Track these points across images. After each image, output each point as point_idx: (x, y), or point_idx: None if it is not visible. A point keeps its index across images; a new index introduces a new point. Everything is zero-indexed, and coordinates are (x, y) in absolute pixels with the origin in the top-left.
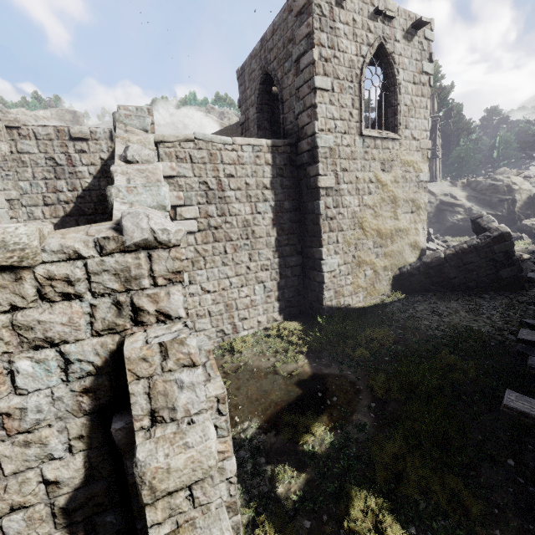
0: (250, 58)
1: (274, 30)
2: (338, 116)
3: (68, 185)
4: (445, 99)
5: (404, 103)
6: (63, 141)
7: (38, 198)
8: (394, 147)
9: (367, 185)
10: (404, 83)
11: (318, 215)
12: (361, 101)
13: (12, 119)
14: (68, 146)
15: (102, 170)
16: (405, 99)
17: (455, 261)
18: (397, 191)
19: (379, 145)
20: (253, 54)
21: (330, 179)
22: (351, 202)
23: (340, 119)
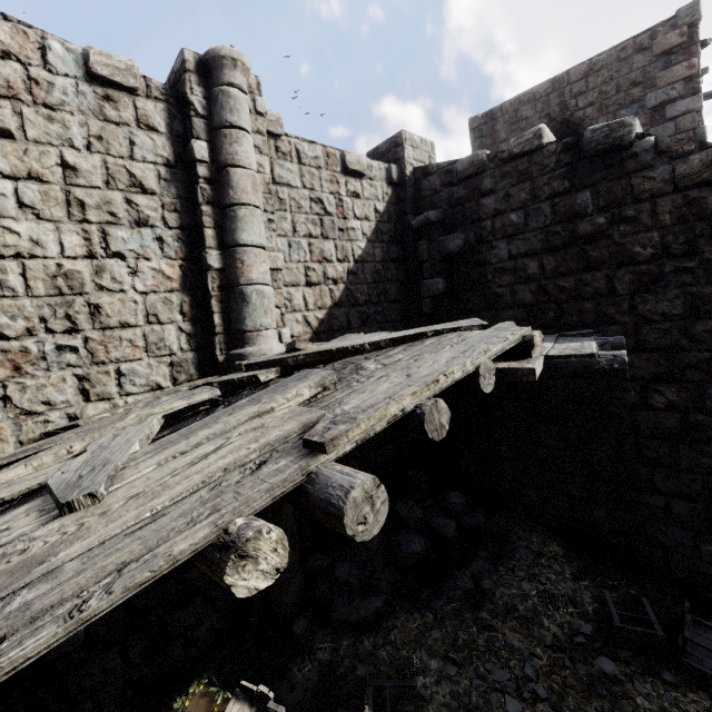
0: (515, 102)
1: (592, 70)
2: None
3: (338, 250)
4: None
5: None
6: (333, 173)
7: (299, 271)
8: None
9: None
10: None
11: None
12: None
13: (273, 120)
14: (339, 183)
15: (377, 229)
16: None
17: None
18: None
19: None
20: (526, 98)
21: None
22: None
23: None
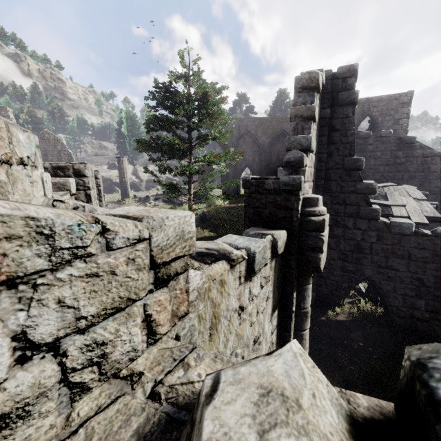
0: None
1: (380, 100)
2: None
3: None
4: None
5: None
6: None
7: None
8: None
9: None
10: None
11: None
12: None
13: None
14: None
15: None
16: None
17: None
18: None
19: None
20: None
21: None
22: None
23: None
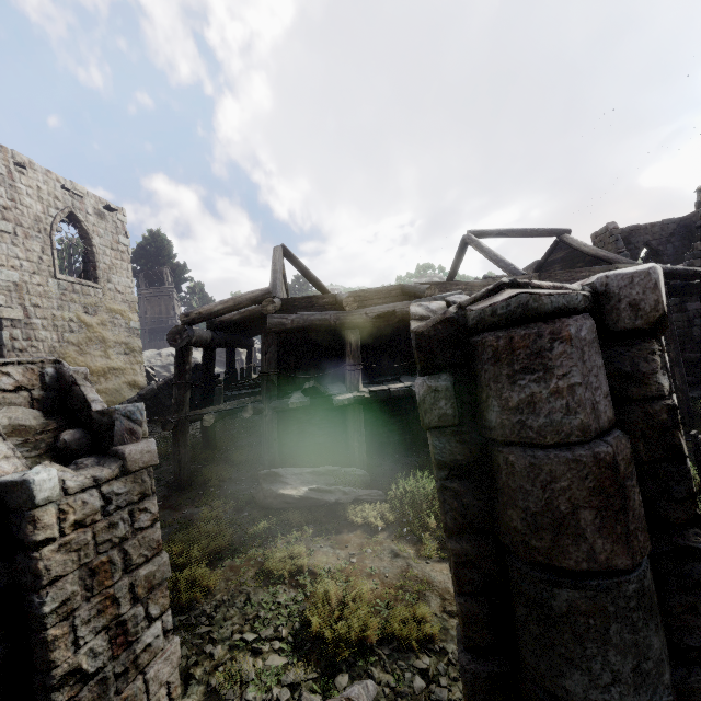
0: None
1: None
2: (25, 257)
3: None
4: (181, 274)
5: (104, 262)
6: None
7: None
8: (97, 295)
9: (68, 324)
10: (101, 246)
11: (1, 346)
12: (53, 250)
13: None
14: None
15: None
16: (104, 259)
17: (167, 390)
18: (106, 333)
19: (80, 290)
20: None
21: (17, 311)
22: (48, 337)
23: (28, 260)
